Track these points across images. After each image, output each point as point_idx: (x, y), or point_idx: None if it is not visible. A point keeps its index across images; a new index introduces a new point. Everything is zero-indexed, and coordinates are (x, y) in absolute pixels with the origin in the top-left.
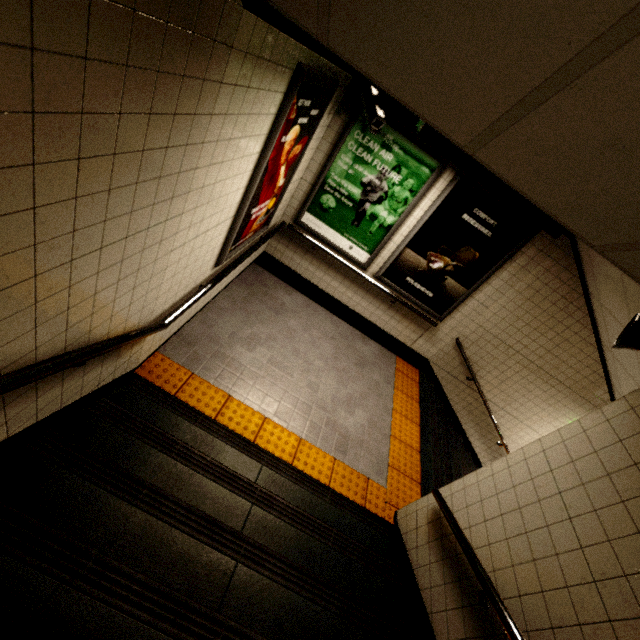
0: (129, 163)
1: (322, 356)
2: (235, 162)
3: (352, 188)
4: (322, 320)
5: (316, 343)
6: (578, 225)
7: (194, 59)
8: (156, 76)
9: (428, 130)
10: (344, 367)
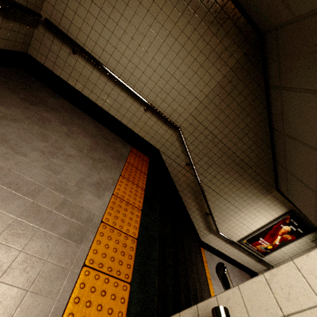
0: (242, 195)
1: None
2: (261, 215)
3: None
4: None
5: None
6: None
7: (262, 190)
8: (254, 188)
9: None
10: None
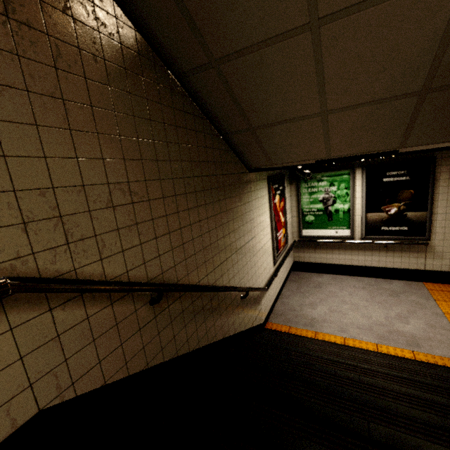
0: (240, 219)
1: (362, 299)
2: (263, 214)
3: (316, 206)
4: (349, 281)
5: (353, 293)
6: (383, 147)
7: (244, 189)
8: (239, 196)
9: (317, 162)
10: (382, 300)
